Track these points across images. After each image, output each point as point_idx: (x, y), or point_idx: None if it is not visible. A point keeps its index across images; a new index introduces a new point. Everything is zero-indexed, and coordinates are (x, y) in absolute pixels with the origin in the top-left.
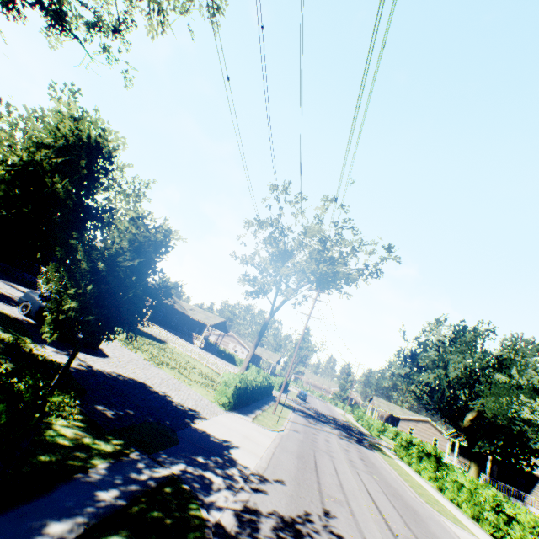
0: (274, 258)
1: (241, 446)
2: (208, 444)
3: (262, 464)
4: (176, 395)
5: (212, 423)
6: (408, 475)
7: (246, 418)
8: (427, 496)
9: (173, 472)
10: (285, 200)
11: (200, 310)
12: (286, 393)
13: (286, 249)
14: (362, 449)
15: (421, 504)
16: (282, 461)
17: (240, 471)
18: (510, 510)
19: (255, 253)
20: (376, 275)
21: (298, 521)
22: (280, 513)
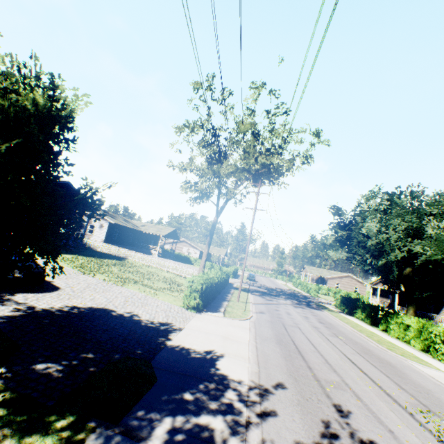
0: (211, 162)
1: (225, 353)
2: (191, 365)
3: (253, 369)
4: (143, 312)
5: (188, 332)
6: (357, 325)
7: (217, 314)
8: (384, 342)
9: (157, 442)
10: (211, 97)
11: (150, 225)
12: (238, 278)
13: (221, 151)
14: (314, 312)
15: (386, 352)
16: (268, 354)
17: (236, 391)
18: None
19: (192, 158)
20: (308, 162)
21: None
22: (303, 443)
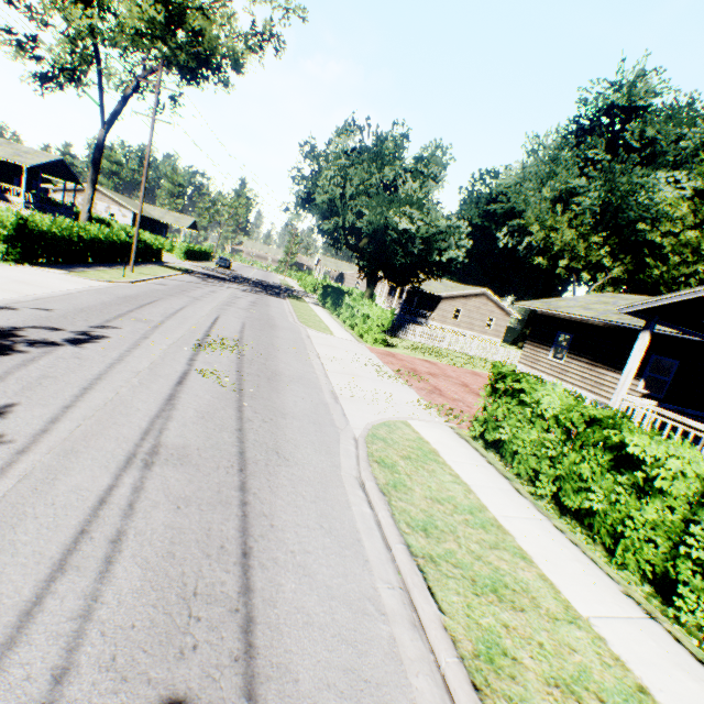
0: None
1: None
2: None
3: (21, 299)
4: None
5: None
6: (309, 311)
7: (54, 271)
8: (311, 320)
9: None
10: None
11: None
12: (200, 263)
13: None
14: (269, 298)
15: (294, 324)
16: (79, 299)
17: None
18: (368, 311)
19: None
20: (275, 50)
21: (24, 330)
22: None
